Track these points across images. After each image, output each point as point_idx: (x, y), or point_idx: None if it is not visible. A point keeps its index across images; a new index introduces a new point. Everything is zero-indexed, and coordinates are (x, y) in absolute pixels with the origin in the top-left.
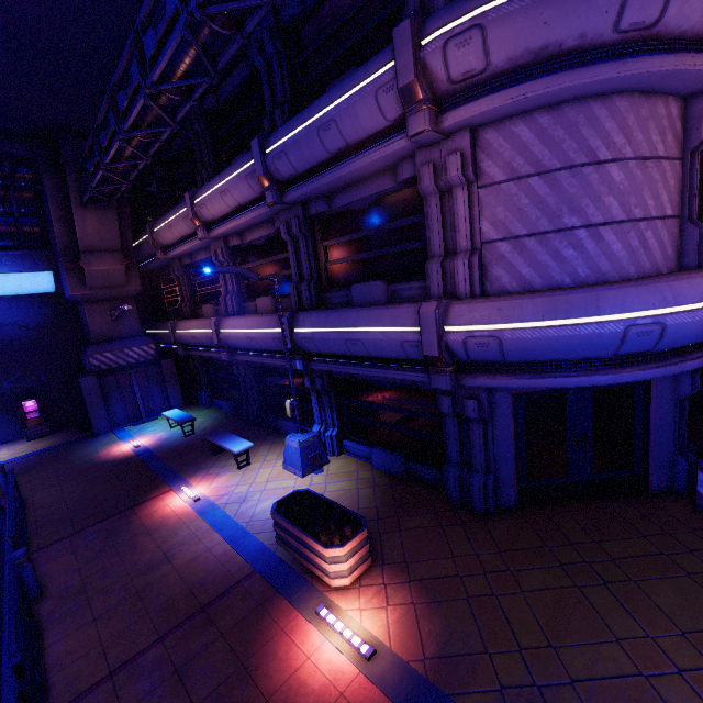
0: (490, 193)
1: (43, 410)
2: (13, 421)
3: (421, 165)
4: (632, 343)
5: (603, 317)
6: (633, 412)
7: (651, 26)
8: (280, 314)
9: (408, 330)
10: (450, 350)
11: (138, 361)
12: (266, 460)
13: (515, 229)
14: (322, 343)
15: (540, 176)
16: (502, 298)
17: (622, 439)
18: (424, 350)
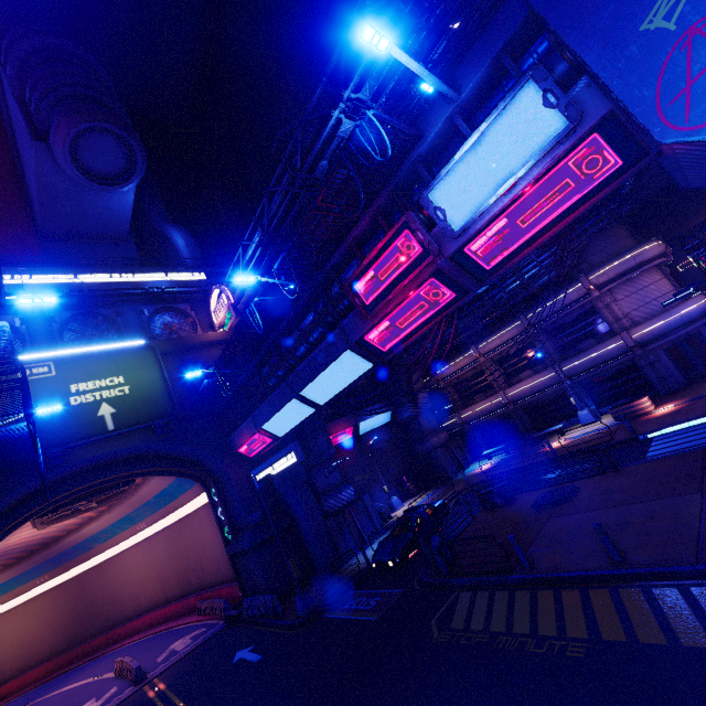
0: (621, 302)
1: (410, 481)
2: (399, 491)
3: (594, 302)
4: (685, 319)
5: (673, 317)
6: (702, 342)
7: (642, 261)
8: (554, 366)
9: (618, 344)
10: (637, 342)
11: (445, 441)
12: (570, 431)
13: (634, 307)
14: (580, 366)
15: (633, 294)
16: (644, 323)
17: (705, 352)
18: (628, 345)
